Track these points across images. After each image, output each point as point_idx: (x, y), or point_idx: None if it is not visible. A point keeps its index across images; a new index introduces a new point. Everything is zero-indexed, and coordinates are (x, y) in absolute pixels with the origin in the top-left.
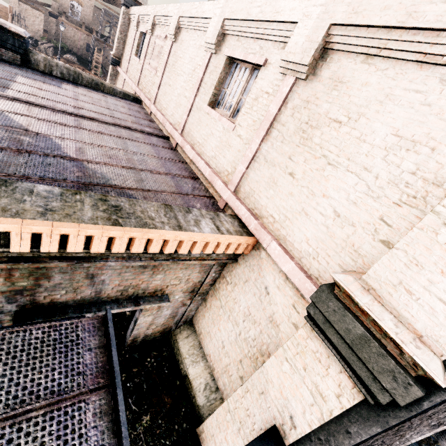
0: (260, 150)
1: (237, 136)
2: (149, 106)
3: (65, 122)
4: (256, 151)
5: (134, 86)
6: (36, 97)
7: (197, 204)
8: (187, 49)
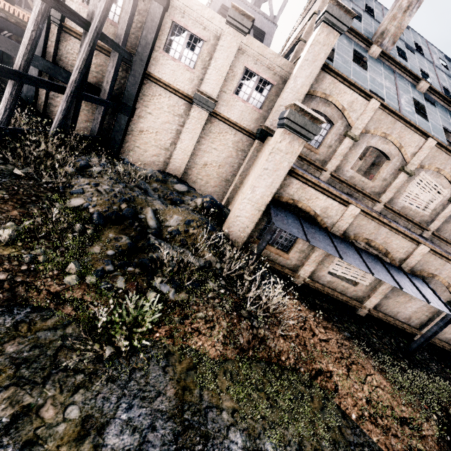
0: None
1: None
2: None
3: None
4: None
5: None
6: None
7: None
8: None
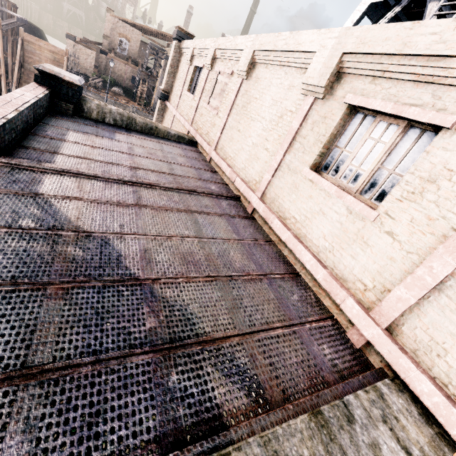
0: (455, 277)
1: (384, 233)
2: (209, 151)
3: (123, 200)
4: (444, 277)
5: (187, 125)
6: (88, 160)
7: (323, 347)
8: (268, 89)
